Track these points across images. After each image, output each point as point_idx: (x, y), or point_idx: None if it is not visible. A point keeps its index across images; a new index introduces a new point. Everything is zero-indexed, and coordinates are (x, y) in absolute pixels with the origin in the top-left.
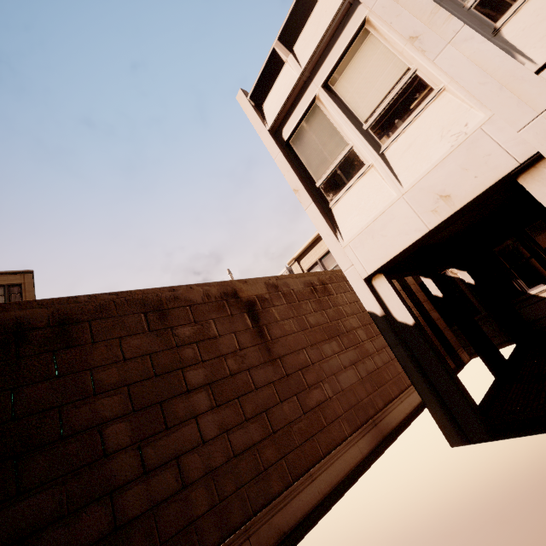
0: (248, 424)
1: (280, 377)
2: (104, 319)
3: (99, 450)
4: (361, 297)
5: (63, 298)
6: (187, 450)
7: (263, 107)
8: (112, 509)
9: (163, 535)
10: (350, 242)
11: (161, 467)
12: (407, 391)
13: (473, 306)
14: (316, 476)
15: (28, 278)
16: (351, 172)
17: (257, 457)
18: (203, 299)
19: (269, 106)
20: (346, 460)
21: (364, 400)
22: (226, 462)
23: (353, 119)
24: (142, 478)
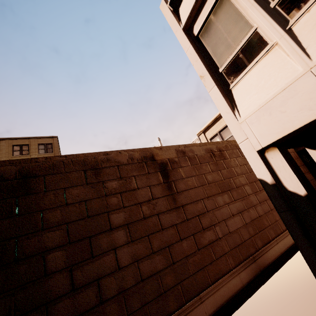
0: (154, 256)
1: (181, 221)
2: (55, 174)
3: (41, 271)
4: (253, 166)
5: (27, 159)
6: (106, 273)
7: (179, 11)
8: None
9: None
10: (246, 118)
11: (86, 286)
12: (282, 234)
13: None
14: (204, 299)
15: (55, 140)
16: (252, 54)
17: (159, 282)
18: (128, 160)
19: (183, 7)
20: (229, 287)
21: (247, 241)
22: (135, 285)
23: None
24: (71, 293)
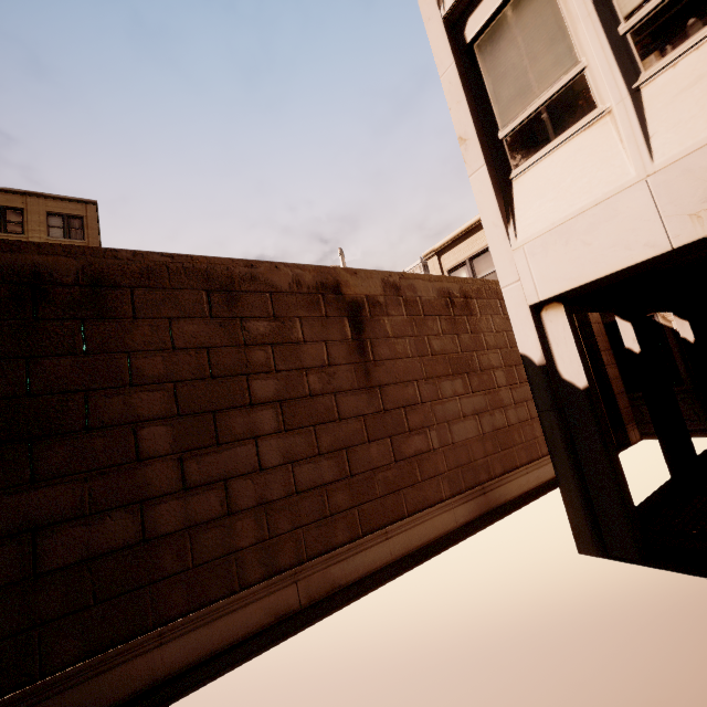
0: (321, 459)
1: (374, 411)
2: (152, 289)
3: (131, 452)
4: (517, 331)
5: (98, 248)
6: (239, 473)
7: None
8: (141, 520)
9: (197, 558)
10: (526, 244)
11: (205, 486)
12: (539, 461)
13: (676, 373)
14: (392, 535)
15: (91, 211)
16: (565, 120)
17: (324, 499)
18: (291, 286)
19: None
20: (435, 525)
21: (478, 461)
22: (285, 497)
23: (604, 10)
24: (181, 493)
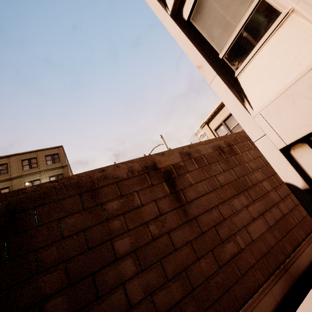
0: (170, 284)
1: (196, 236)
2: (46, 204)
3: None
4: (276, 167)
5: (14, 191)
6: None
7: None
8: None
9: None
10: (261, 111)
11: None
12: None
13: None
14: None
15: (61, 150)
16: (260, 30)
17: None
18: (127, 174)
19: None
20: (262, 309)
21: (274, 247)
22: None
23: None
24: None
